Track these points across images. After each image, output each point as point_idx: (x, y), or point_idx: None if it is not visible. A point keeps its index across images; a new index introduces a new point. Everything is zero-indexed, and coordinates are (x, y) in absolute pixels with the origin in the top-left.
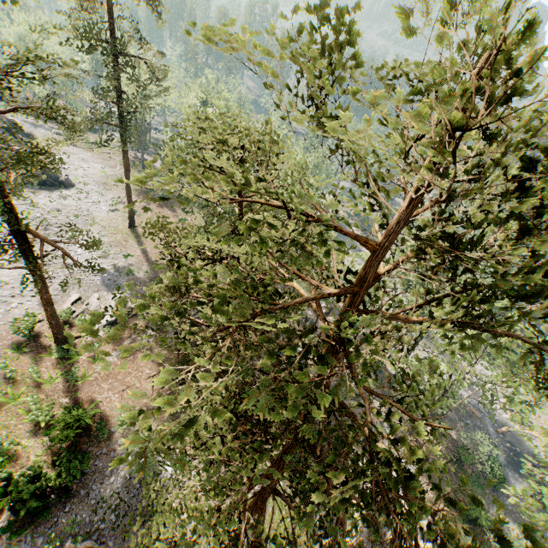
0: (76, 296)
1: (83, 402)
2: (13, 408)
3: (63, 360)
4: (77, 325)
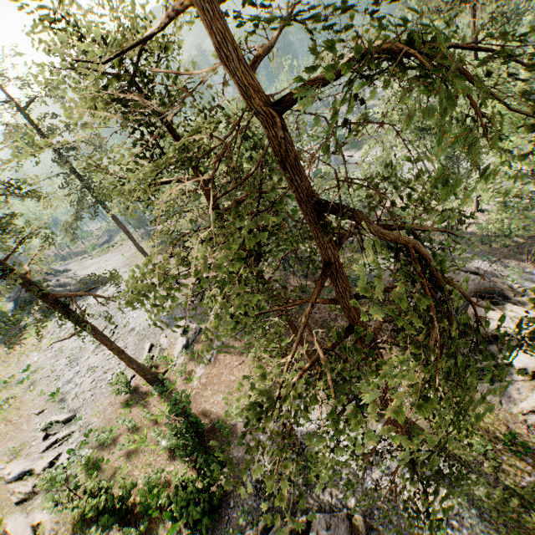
0: (148, 345)
1: (197, 416)
2: (145, 448)
3: (163, 393)
4: (161, 364)
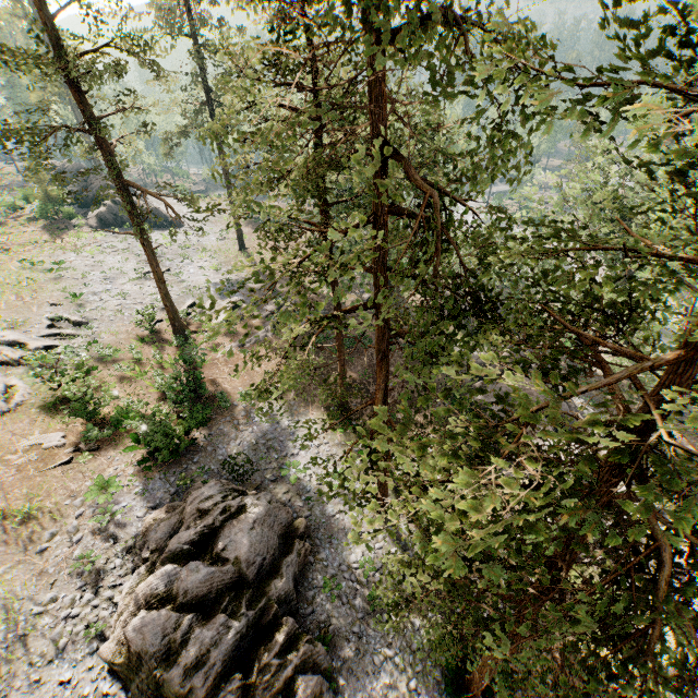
0: (191, 301)
1: (204, 381)
2: (140, 382)
3: (182, 347)
4: (194, 324)
